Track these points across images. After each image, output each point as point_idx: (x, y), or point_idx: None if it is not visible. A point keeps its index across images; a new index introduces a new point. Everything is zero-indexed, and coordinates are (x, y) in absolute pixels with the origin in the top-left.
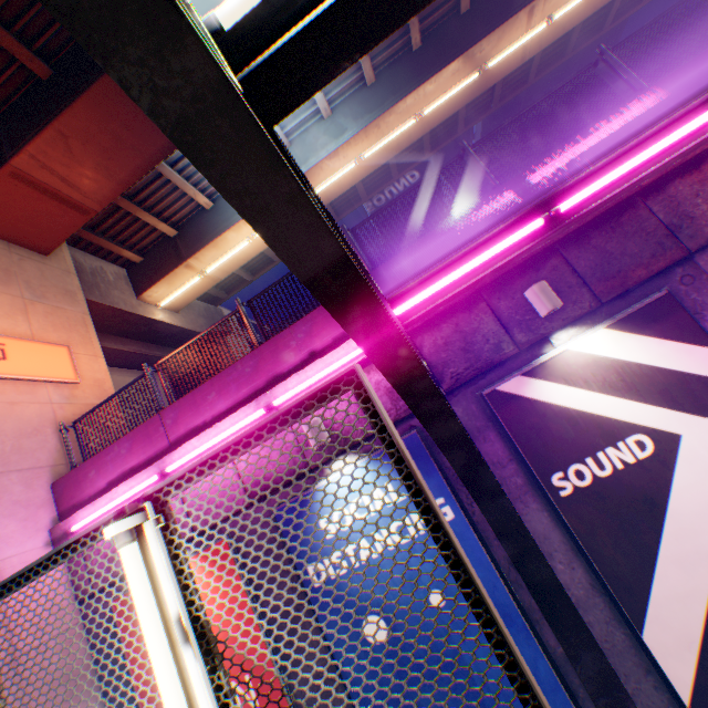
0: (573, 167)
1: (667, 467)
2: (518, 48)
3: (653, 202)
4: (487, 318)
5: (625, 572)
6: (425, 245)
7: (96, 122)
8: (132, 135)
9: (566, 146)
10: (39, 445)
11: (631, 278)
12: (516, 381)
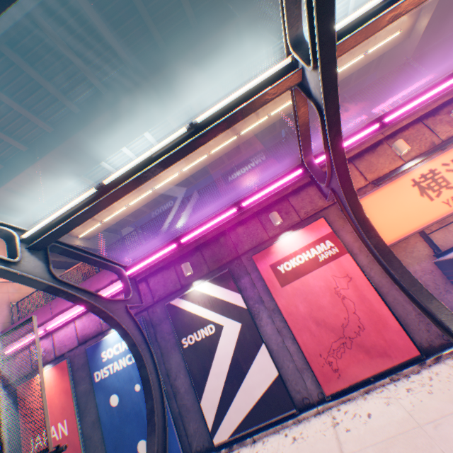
0: (211, 215)
1: (218, 337)
2: (256, 125)
3: (231, 234)
4: (173, 273)
5: (200, 378)
6: (158, 239)
7: (45, 169)
8: (61, 172)
9: (210, 207)
10: None
11: (221, 262)
12: (177, 300)
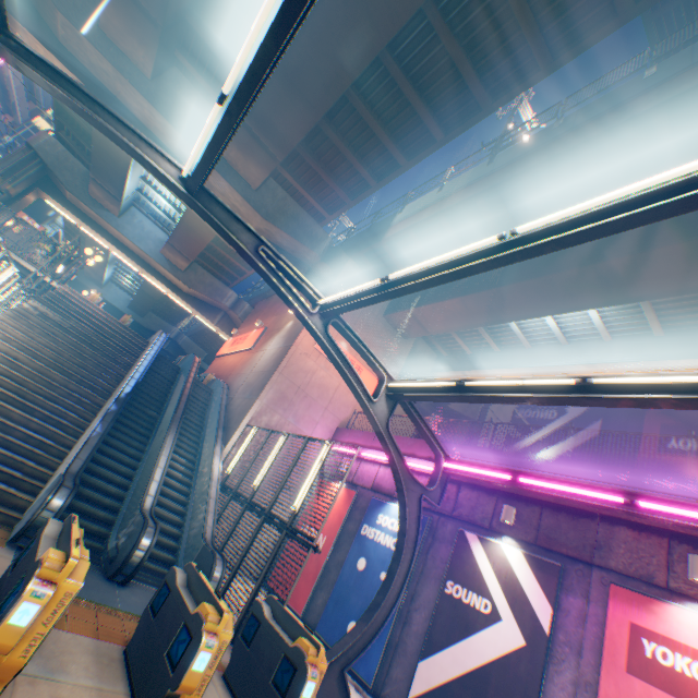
0: (589, 477)
1: (485, 624)
2: None
3: (601, 525)
4: (491, 503)
5: (435, 637)
6: (501, 453)
7: (447, 308)
8: (460, 316)
9: (597, 465)
10: (344, 411)
11: (556, 545)
12: (473, 535)
